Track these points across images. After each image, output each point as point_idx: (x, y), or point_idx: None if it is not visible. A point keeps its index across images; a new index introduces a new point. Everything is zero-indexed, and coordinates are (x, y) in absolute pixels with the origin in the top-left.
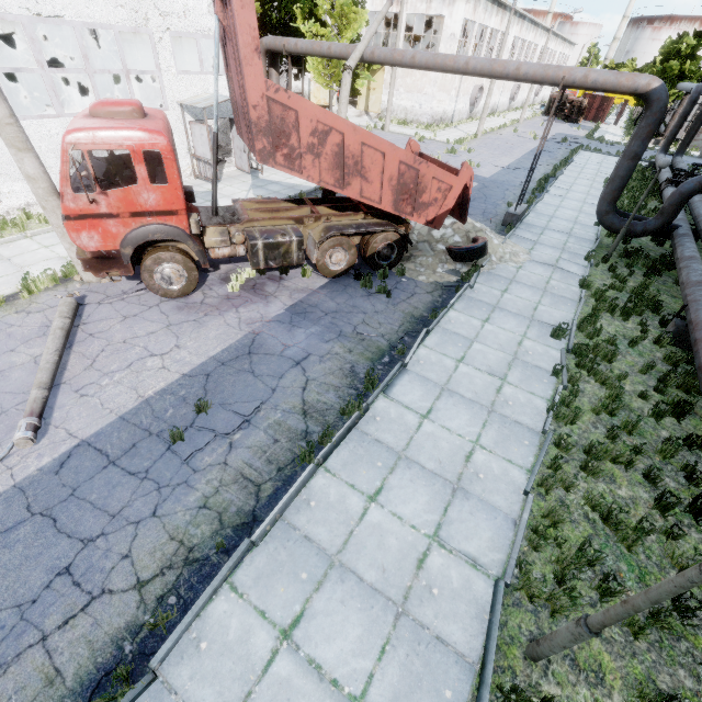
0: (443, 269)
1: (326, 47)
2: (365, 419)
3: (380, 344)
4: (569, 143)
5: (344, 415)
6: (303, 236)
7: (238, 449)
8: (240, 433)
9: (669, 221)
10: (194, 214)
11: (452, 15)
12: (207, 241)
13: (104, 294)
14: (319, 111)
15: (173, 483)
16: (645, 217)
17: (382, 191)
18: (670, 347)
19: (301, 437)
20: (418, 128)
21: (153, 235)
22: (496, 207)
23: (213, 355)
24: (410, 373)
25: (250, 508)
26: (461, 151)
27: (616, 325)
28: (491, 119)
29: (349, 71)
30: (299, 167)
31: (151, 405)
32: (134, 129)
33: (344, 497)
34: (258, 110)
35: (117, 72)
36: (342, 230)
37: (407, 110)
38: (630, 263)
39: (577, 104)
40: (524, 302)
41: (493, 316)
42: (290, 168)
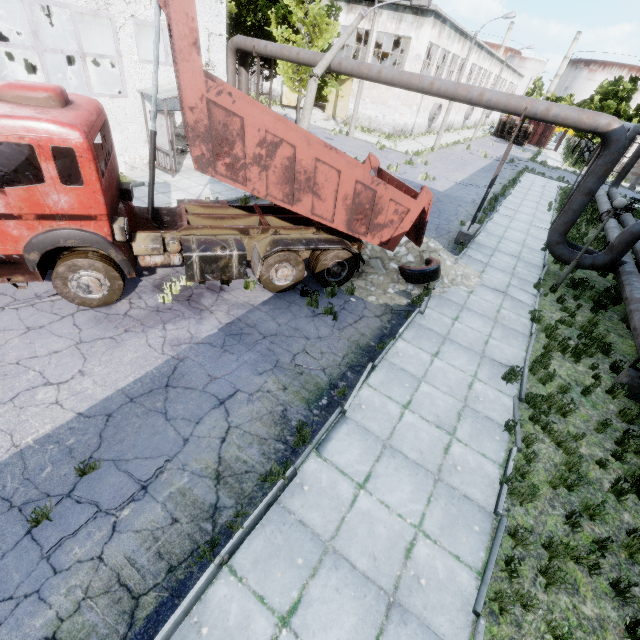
0: (394, 289)
1: (295, 53)
2: (291, 488)
3: (319, 381)
4: (516, 164)
5: (266, 481)
6: (245, 250)
7: (122, 533)
8: (131, 508)
9: (618, 258)
10: (121, 218)
11: (418, 38)
12: (136, 248)
13: (12, 297)
14: (269, 120)
15: (20, 593)
16: (593, 250)
17: (335, 209)
18: (623, 397)
19: (207, 514)
20: (380, 137)
21: (65, 240)
22: (449, 223)
23: (122, 387)
24: (349, 422)
25: (117, 639)
26: (418, 163)
27: (568, 367)
28: (447, 134)
29: (315, 79)
30: (244, 178)
31: (25, 459)
32: (40, 121)
33: (249, 619)
34: (196, 112)
35: (72, 53)
36: (290, 246)
37: (371, 119)
38: (577, 295)
39: (523, 129)
40: (475, 333)
41: (442, 349)
42: (232, 178)
